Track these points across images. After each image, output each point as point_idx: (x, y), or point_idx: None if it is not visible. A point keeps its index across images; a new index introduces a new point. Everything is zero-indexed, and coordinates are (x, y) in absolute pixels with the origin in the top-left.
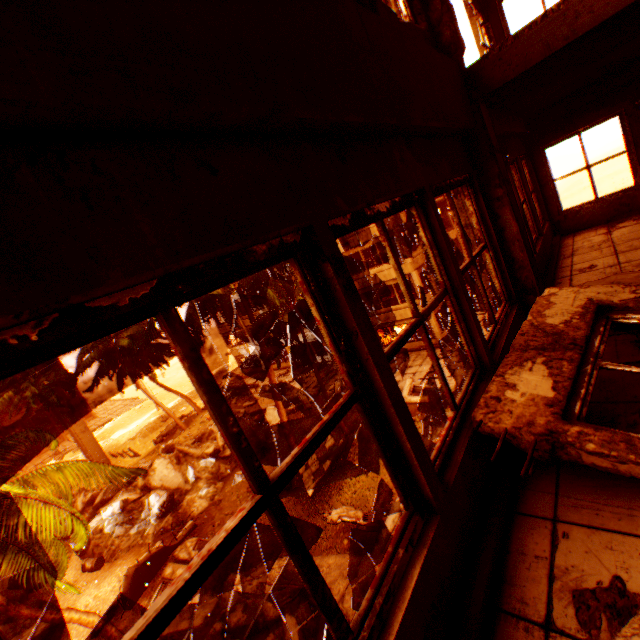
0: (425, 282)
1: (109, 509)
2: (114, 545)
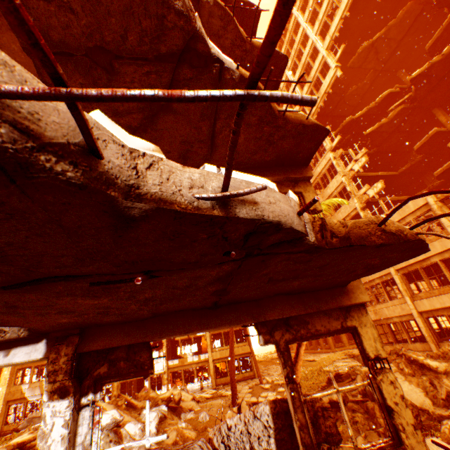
0: None
1: (103, 416)
2: None
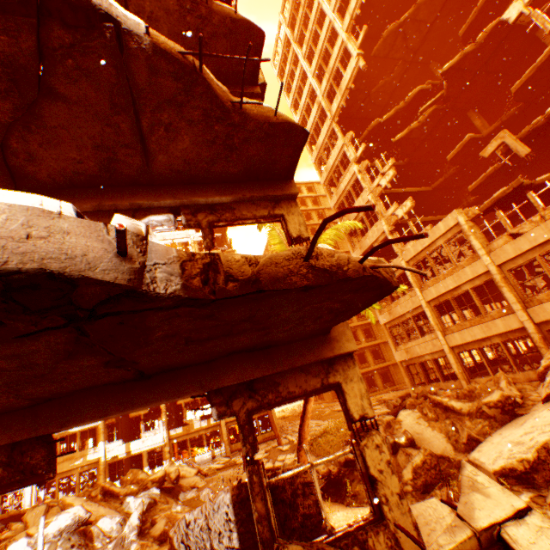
0: None
1: (61, 517)
2: None
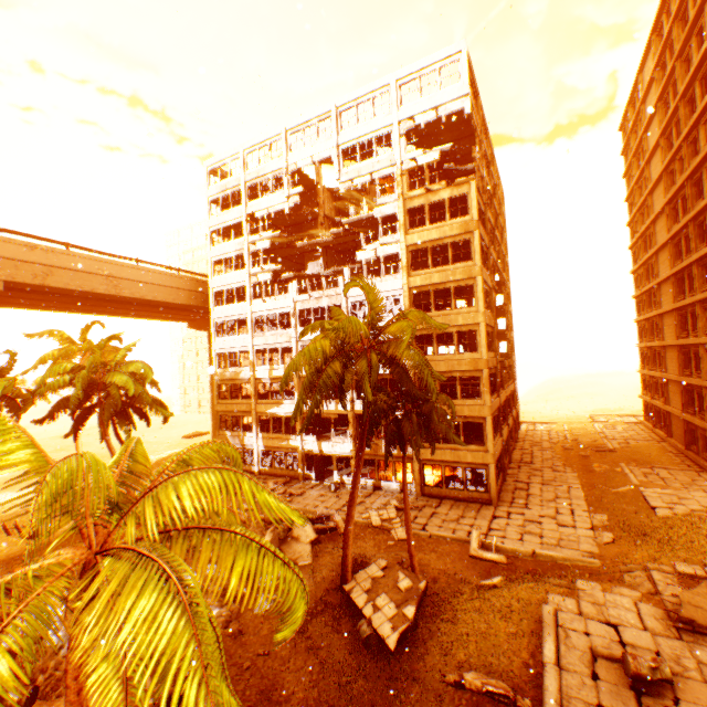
0: (468, 431)
1: None
2: (59, 670)
